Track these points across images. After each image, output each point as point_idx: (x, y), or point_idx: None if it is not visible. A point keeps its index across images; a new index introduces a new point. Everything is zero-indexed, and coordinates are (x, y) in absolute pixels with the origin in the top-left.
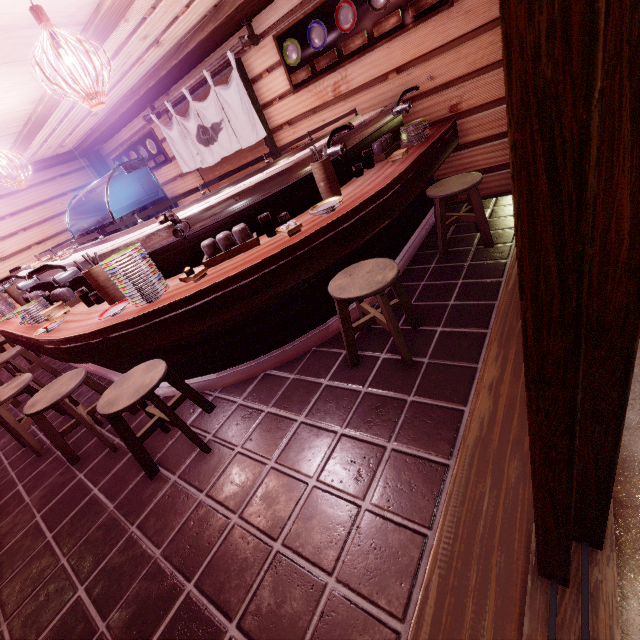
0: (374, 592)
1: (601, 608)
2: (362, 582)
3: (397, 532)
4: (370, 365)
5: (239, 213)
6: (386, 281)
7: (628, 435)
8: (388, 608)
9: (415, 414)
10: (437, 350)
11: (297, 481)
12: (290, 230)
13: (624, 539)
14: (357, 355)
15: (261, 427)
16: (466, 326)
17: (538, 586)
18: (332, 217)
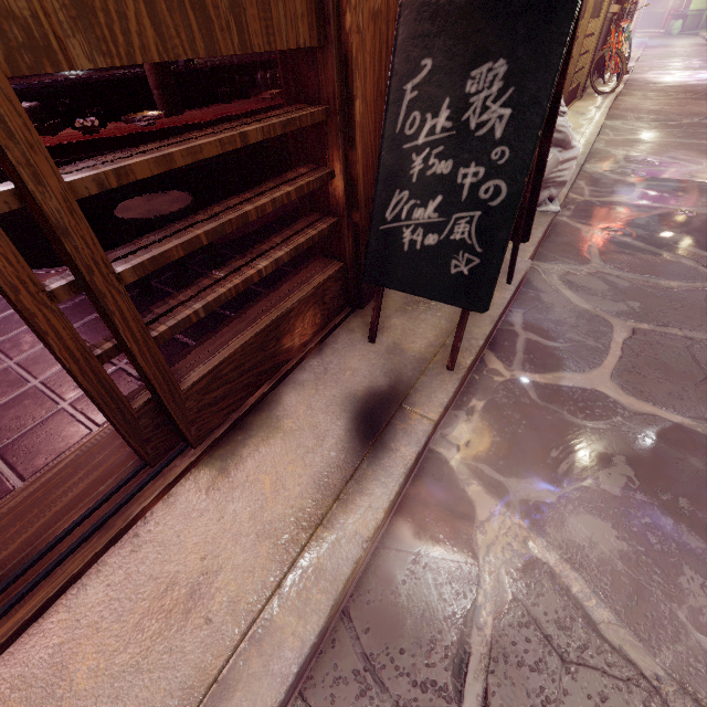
0: (19, 462)
1: (161, 481)
2: (16, 455)
3: (73, 426)
4: (165, 301)
5: (45, 90)
6: (169, 214)
7: (291, 387)
8: (21, 472)
9: (164, 347)
10: (228, 302)
11: (22, 380)
12: (87, 128)
13: (222, 447)
14: (154, 288)
15: (26, 332)
16: (267, 288)
17: (134, 466)
18: (143, 131)
